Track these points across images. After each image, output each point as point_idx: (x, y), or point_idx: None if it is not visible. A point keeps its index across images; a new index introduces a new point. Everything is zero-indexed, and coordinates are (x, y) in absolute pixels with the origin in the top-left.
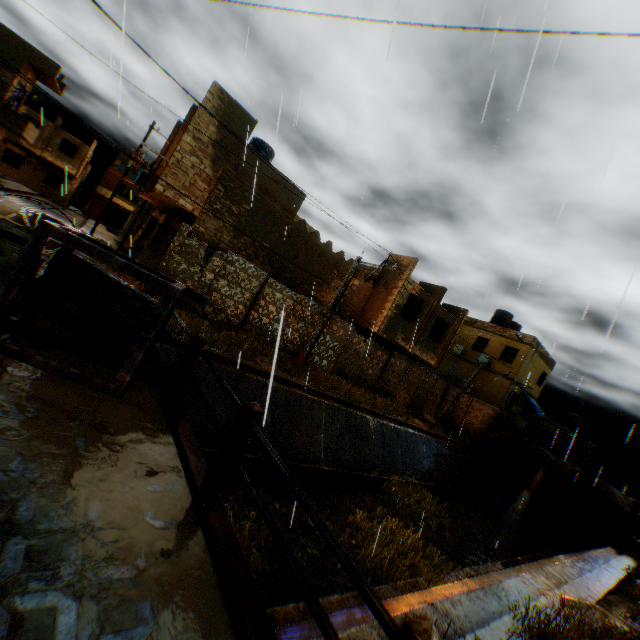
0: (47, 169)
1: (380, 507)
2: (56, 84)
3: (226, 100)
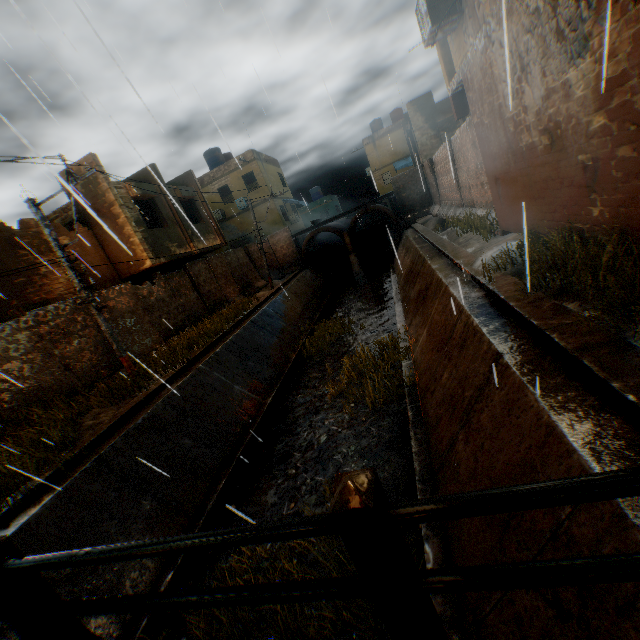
0: None
1: (327, 367)
2: None
3: None
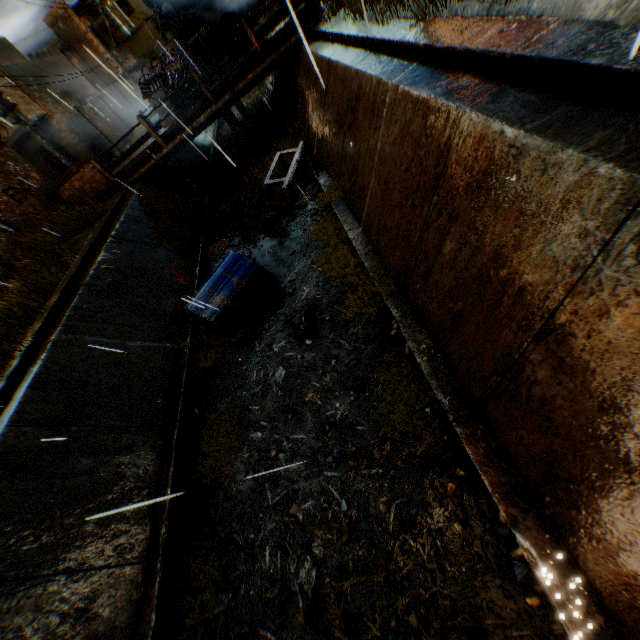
0: None
1: None
2: None
3: None
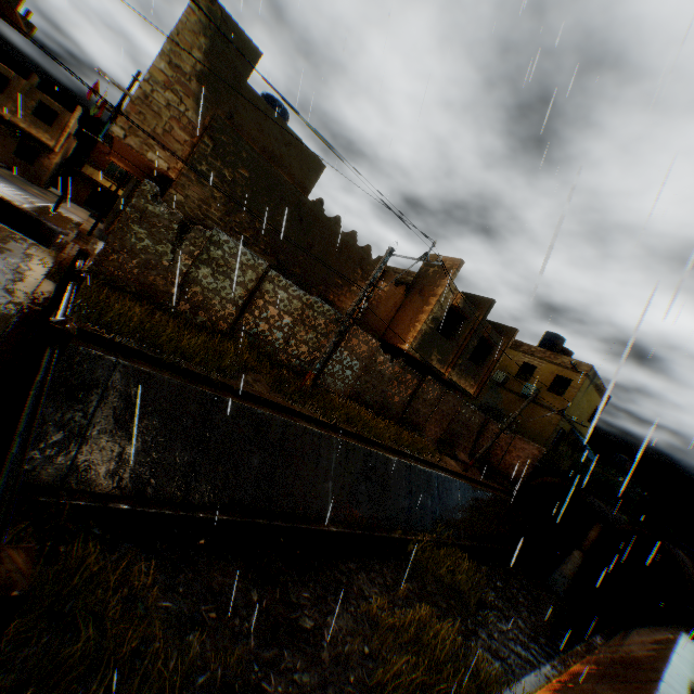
0: (19, 138)
1: (404, 585)
2: (19, 21)
3: (218, 15)
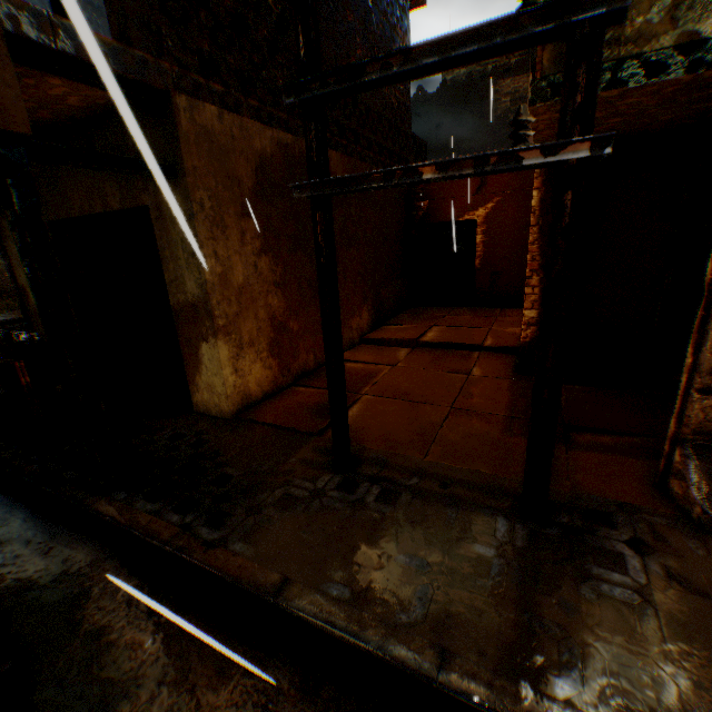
0: None
1: None
2: None
3: None
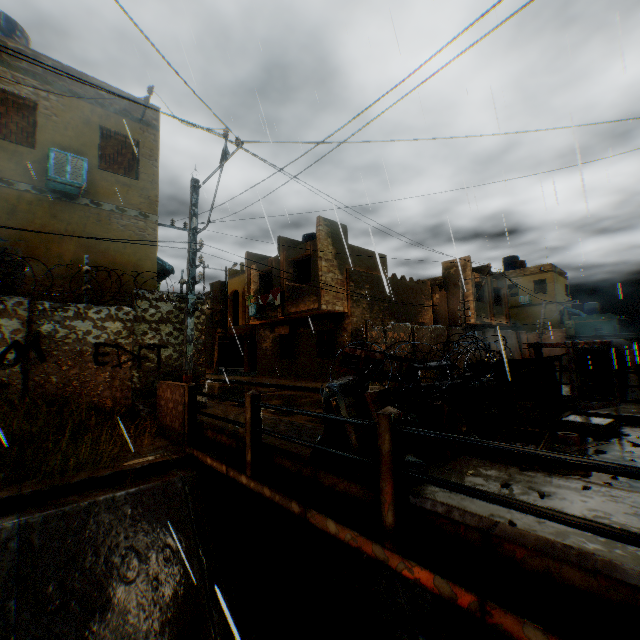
0: None
1: None
2: None
3: (328, 223)
